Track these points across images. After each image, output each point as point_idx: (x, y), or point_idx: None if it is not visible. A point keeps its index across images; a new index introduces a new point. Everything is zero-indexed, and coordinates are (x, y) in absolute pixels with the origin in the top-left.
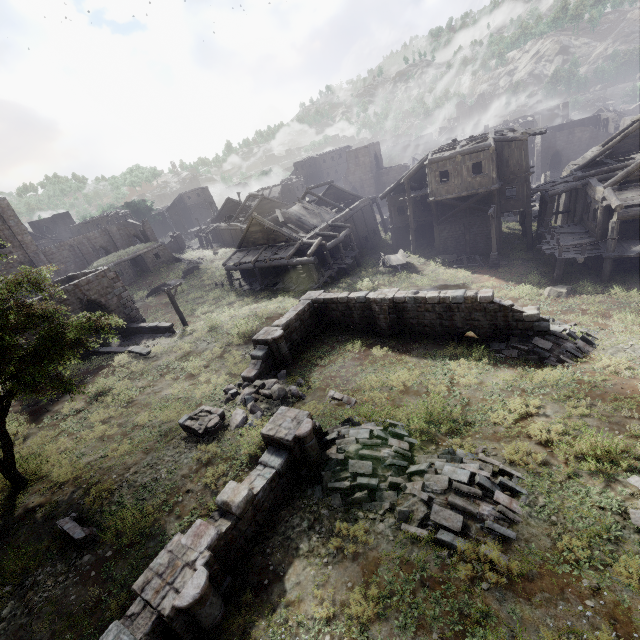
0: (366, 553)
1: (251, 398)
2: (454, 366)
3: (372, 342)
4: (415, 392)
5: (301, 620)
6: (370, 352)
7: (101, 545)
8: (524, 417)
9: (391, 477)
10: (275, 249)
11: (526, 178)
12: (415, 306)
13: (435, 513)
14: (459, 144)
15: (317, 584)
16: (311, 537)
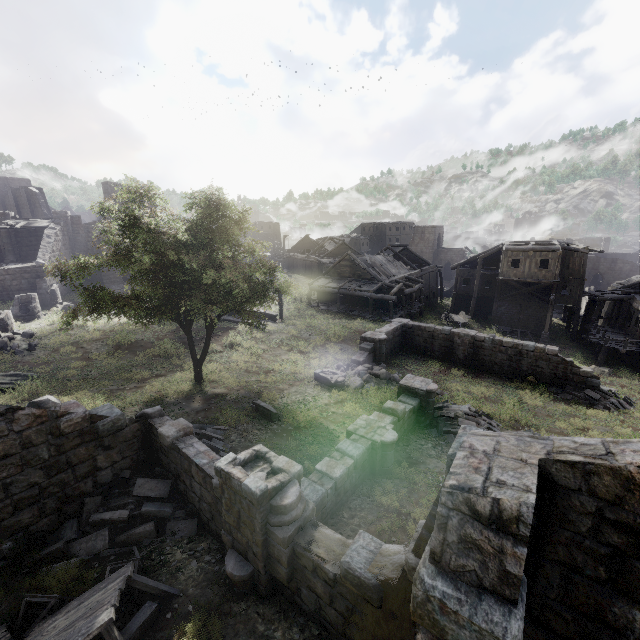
0: None
1: (364, 373)
2: (521, 393)
3: (448, 366)
4: (492, 401)
5: None
6: (448, 371)
7: (282, 423)
8: (582, 429)
9: None
10: (359, 283)
11: (581, 282)
12: (491, 346)
13: None
14: (529, 243)
15: None
16: (436, 451)
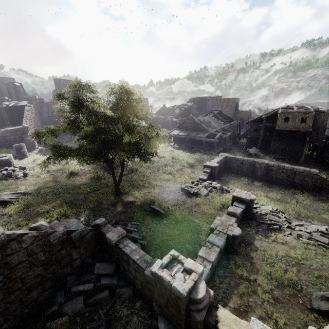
0: (287, 243)
1: (208, 186)
2: (297, 196)
3: (252, 180)
4: (281, 201)
5: (270, 255)
6: (253, 183)
7: (168, 219)
8: None
9: (287, 224)
10: (197, 132)
11: (324, 130)
12: (277, 169)
13: (315, 236)
14: (293, 108)
15: (271, 247)
16: (258, 235)
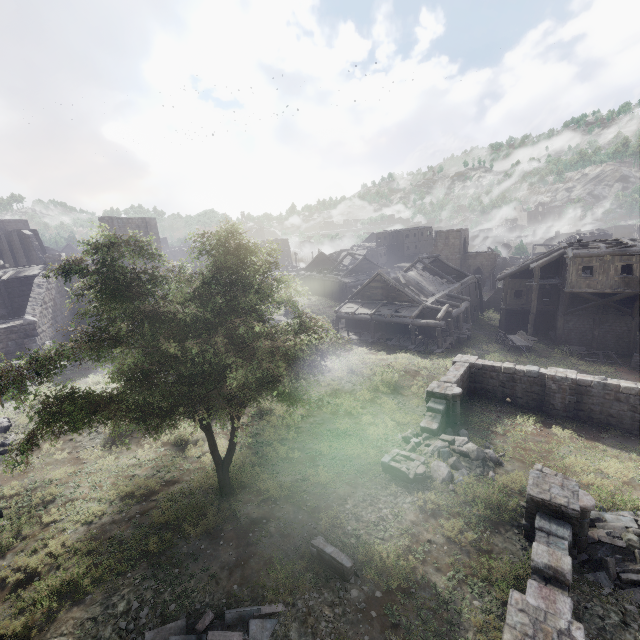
0: None
1: (447, 452)
2: None
3: (542, 420)
4: None
5: None
6: (549, 430)
7: (362, 581)
8: None
9: None
10: (395, 307)
11: None
12: (602, 392)
13: None
14: (595, 245)
15: None
16: (635, 635)
